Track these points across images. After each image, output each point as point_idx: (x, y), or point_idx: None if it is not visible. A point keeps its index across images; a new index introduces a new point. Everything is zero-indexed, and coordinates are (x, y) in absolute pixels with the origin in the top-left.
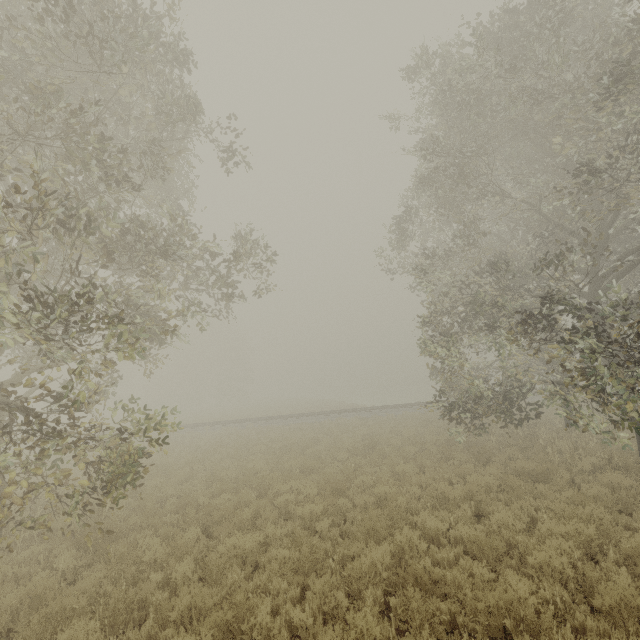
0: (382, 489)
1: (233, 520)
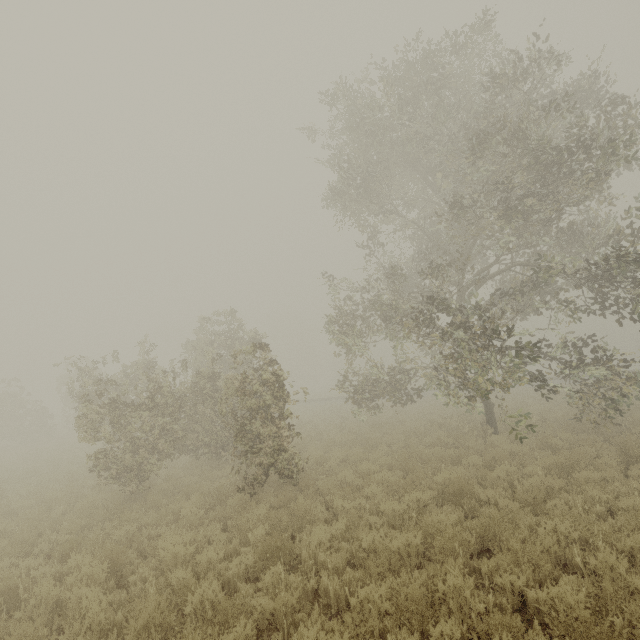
0: None
1: None
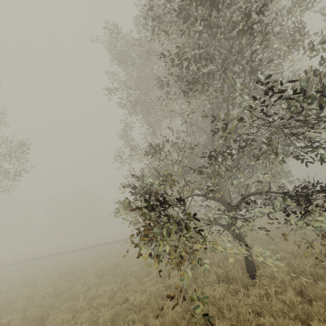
0: (61, 318)
1: None
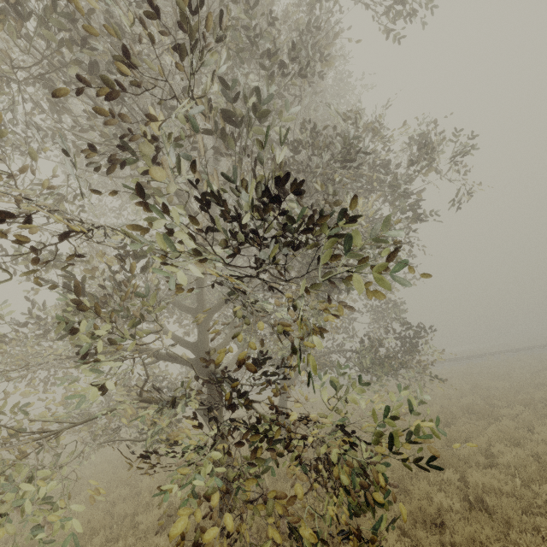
0: None
1: None
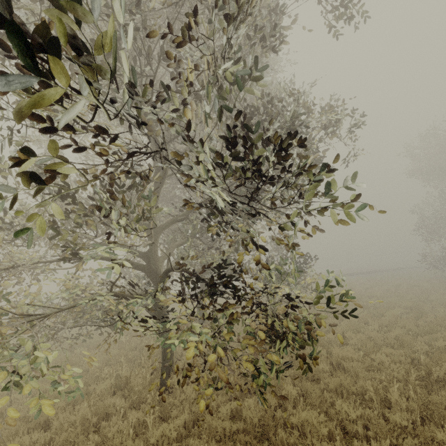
0: None
1: None
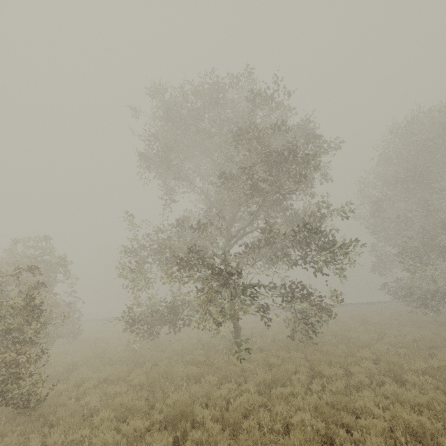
0: (412, 334)
1: (357, 342)
